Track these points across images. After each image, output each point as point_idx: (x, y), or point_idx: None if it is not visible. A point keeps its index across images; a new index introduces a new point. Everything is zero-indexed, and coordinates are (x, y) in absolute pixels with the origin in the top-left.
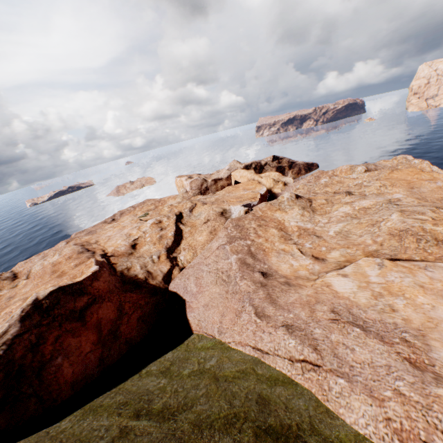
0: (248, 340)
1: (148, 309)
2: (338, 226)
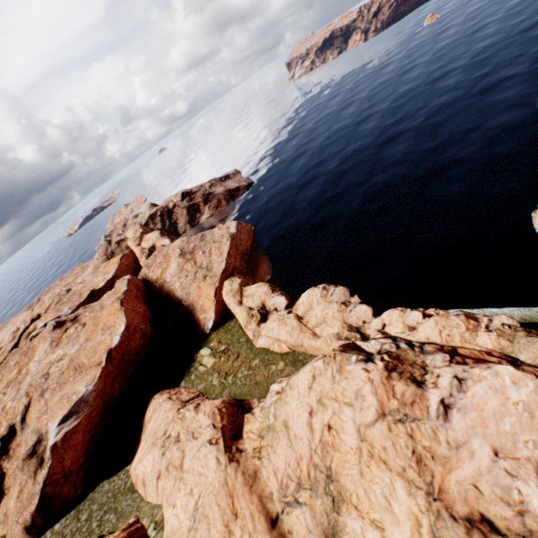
0: None
1: None
2: (26, 381)
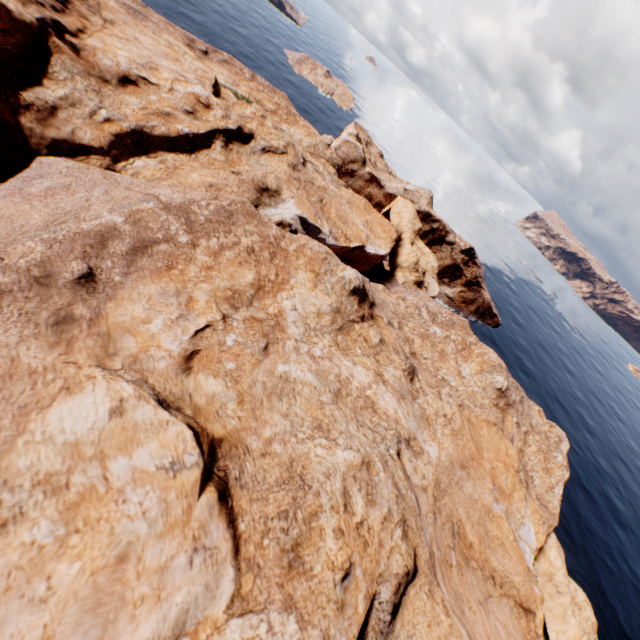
0: None
1: None
2: (303, 375)
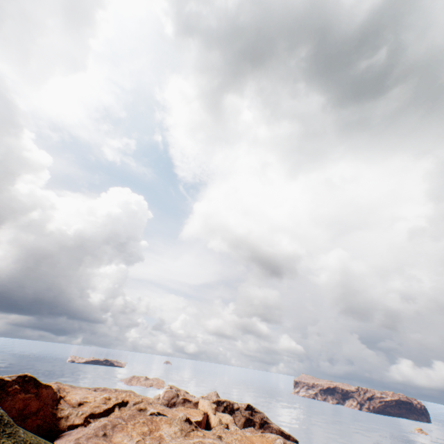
0: None
1: (46, 426)
2: (175, 441)
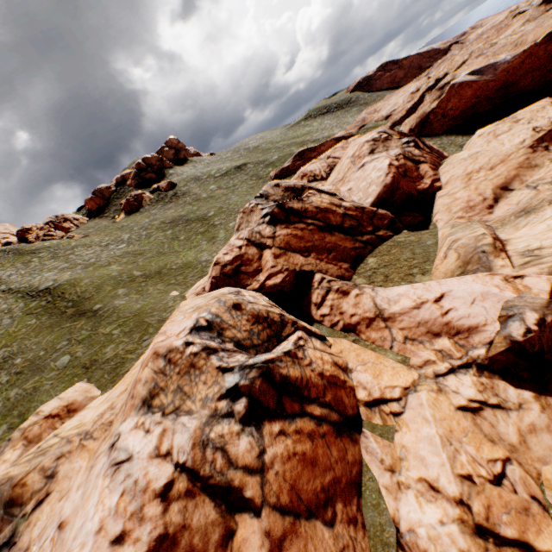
0: None
1: None
2: None
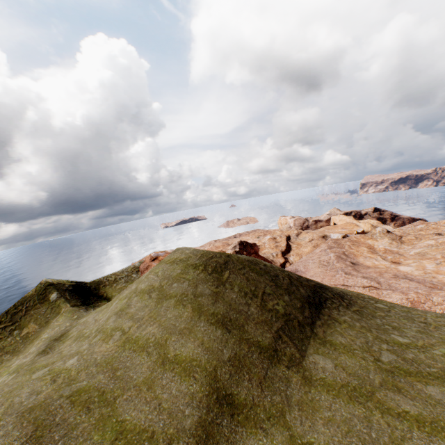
0: (339, 282)
1: None
2: (418, 250)
